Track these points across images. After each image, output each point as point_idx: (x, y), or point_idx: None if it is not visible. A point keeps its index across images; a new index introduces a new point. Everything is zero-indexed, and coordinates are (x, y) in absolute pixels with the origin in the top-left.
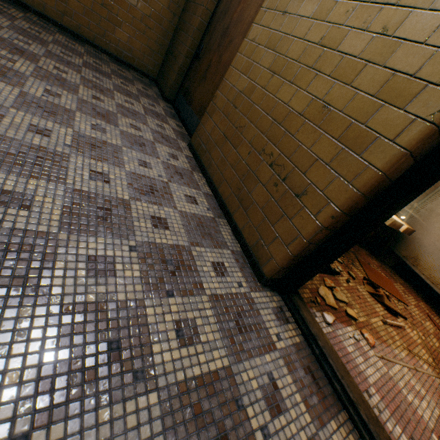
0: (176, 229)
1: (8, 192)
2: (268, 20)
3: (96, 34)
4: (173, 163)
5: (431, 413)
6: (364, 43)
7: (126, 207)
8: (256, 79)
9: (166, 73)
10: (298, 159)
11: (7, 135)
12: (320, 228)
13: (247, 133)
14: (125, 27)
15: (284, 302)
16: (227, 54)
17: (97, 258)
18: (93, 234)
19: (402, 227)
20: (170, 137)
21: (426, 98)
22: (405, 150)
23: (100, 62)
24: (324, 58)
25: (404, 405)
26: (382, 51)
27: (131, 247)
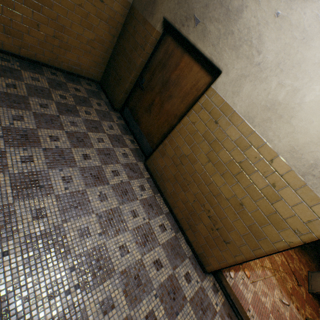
0: (165, 262)
1: (102, 301)
2: (204, 117)
3: (50, 58)
4: (144, 197)
5: (270, 301)
6: (263, 184)
7: (143, 266)
8: (196, 154)
9: (111, 84)
10: (225, 223)
11: (76, 253)
12: (236, 262)
13: (192, 187)
14: (74, 50)
15: (214, 278)
16: (169, 106)
17: (148, 315)
18: (140, 300)
19: None
20: (133, 163)
21: (288, 233)
22: (277, 250)
23: (63, 91)
24: (241, 175)
25: (261, 305)
26: (272, 196)
27: (154, 294)
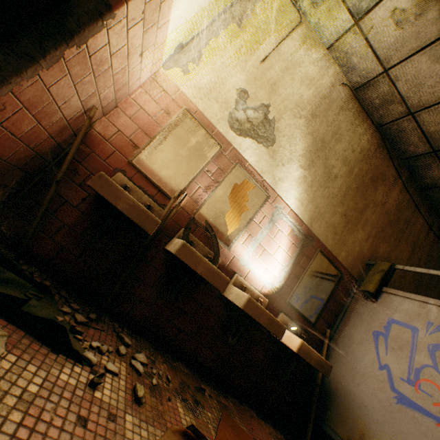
0: None
1: None
2: None
3: None
4: None
5: None
6: None
7: None
8: None
9: None
10: None
11: None
12: None
13: None
14: None
15: None
16: None
17: None
18: None
19: (295, 342)
20: None
21: None
22: None
23: None
24: None
25: None
26: None
27: None
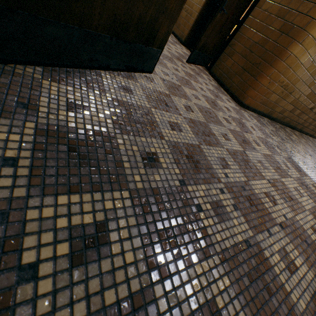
0: None
1: None
2: None
3: None
4: None
5: None
6: None
7: None
8: None
9: None
10: (191, 6)
11: None
12: (194, 21)
13: None
14: None
15: (188, 49)
16: None
17: None
18: None
19: None
20: None
21: None
22: None
23: None
24: None
25: None
26: None
27: None
